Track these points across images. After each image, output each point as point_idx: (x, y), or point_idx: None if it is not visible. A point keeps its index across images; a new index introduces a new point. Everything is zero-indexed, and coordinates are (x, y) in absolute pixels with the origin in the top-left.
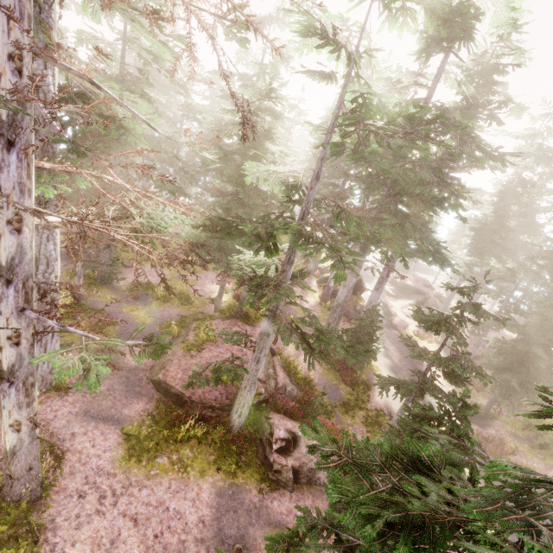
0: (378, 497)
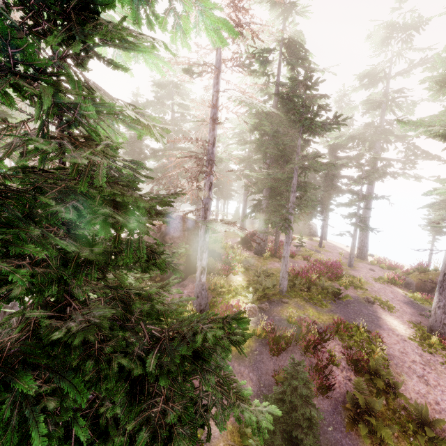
0: None
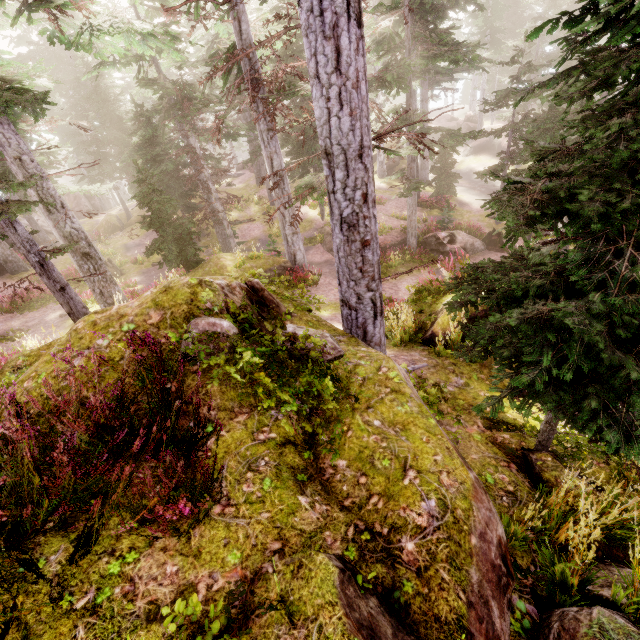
0: (563, 77)
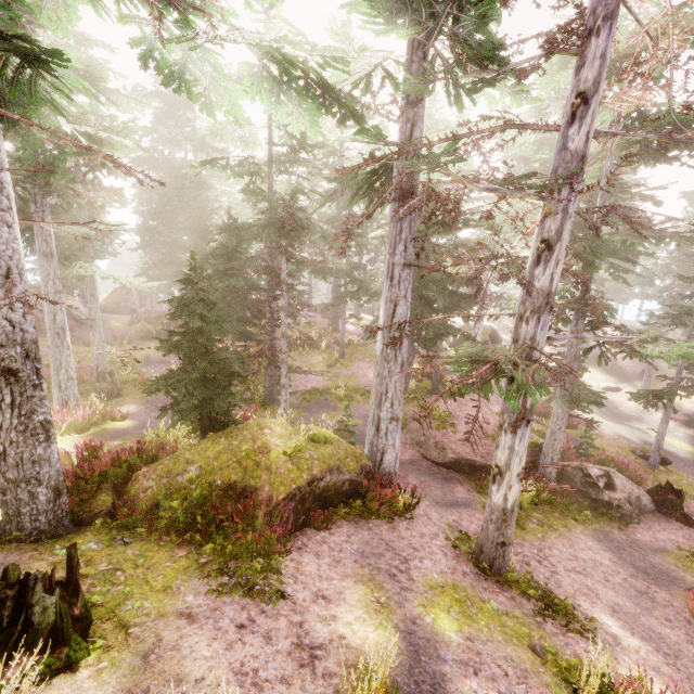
0: None
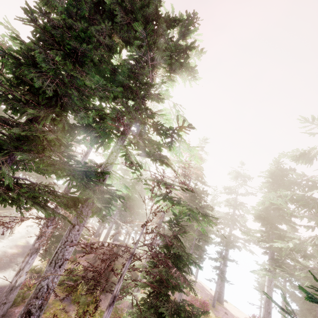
0: None
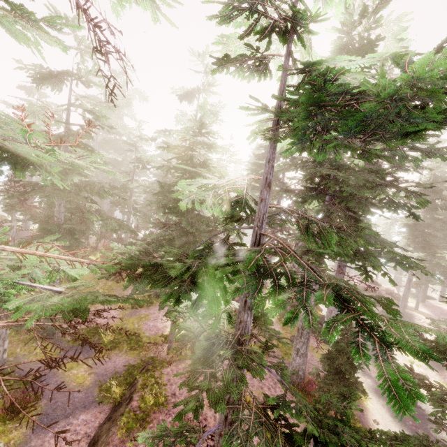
0: None
